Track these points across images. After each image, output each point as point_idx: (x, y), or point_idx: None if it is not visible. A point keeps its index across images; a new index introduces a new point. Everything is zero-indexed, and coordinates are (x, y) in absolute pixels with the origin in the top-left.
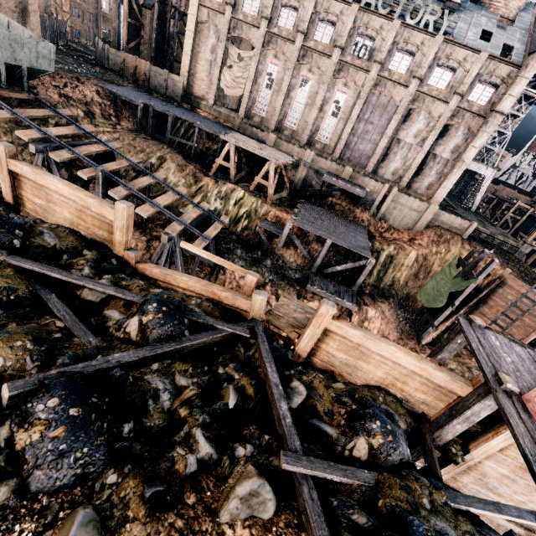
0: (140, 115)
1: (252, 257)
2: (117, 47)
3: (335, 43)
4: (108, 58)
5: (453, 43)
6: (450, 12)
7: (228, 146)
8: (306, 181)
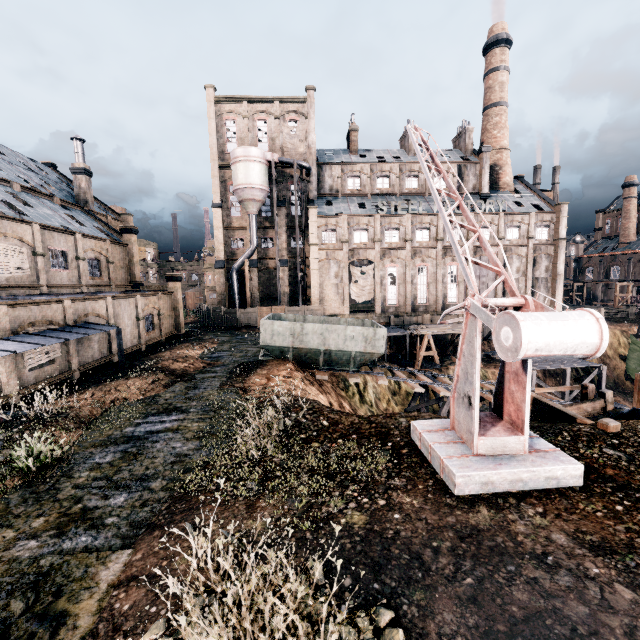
0: None
1: None
2: (233, 306)
3: (437, 239)
4: (240, 318)
5: (510, 214)
6: (487, 199)
7: (428, 338)
8: None
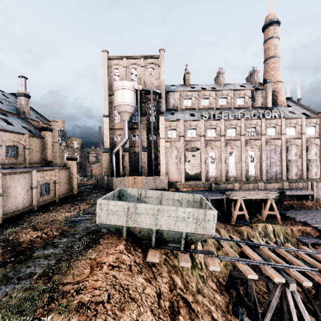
0: None
1: None
2: (112, 175)
3: (241, 134)
4: (115, 183)
5: (288, 118)
6: (271, 110)
7: (240, 202)
8: (264, 199)
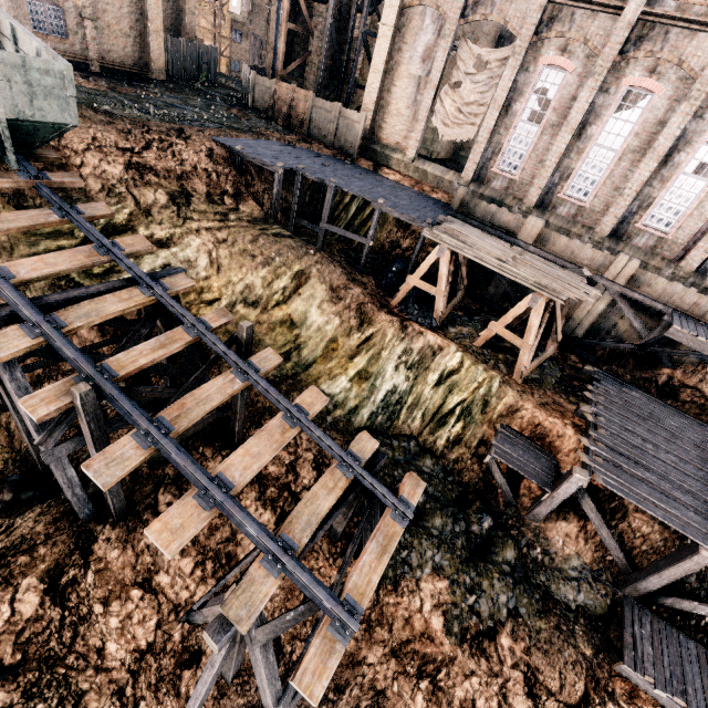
0: (277, 190)
1: (467, 532)
2: (271, 74)
3: None
4: (253, 92)
5: None
6: None
7: (436, 254)
8: (601, 320)
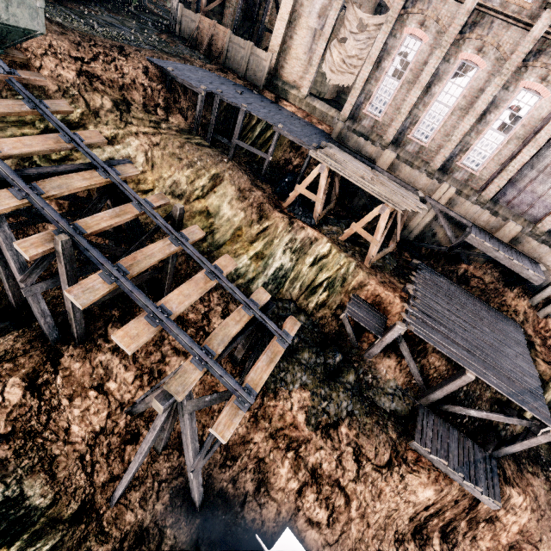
0: (199, 108)
1: (325, 363)
2: (196, 8)
3: (548, 0)
4: (180, 22)
5: None
6: None
7: (318, 170)
8: (427, 229)
